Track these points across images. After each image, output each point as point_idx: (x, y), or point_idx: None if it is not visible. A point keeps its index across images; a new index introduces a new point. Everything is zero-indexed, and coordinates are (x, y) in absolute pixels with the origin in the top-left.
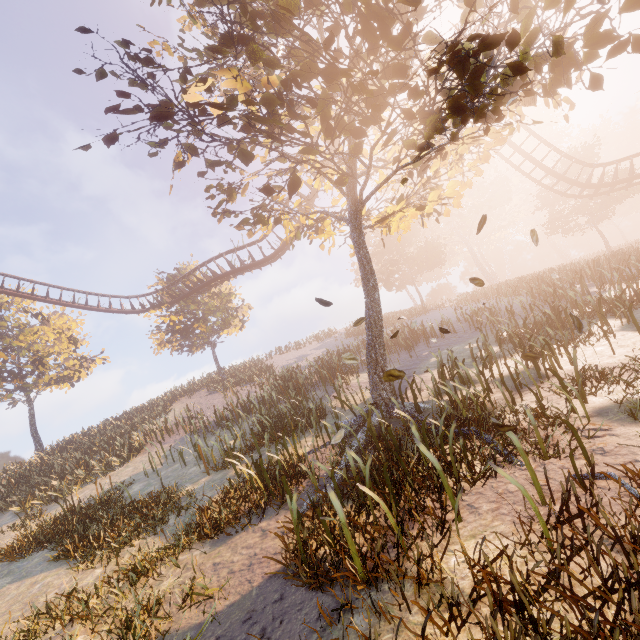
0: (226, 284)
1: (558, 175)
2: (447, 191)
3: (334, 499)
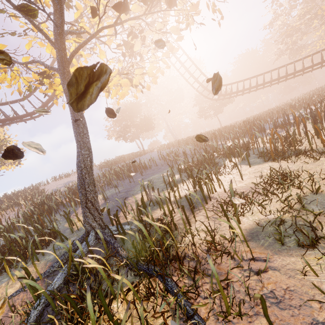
0: (1, 132)
1: (204, 87)
2: (148, 71)
3: None
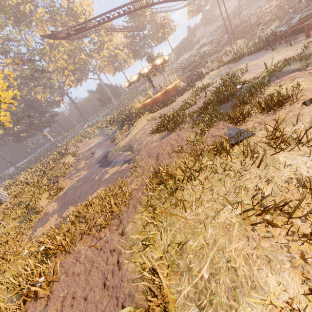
0: None
1: None
2: None
3: None
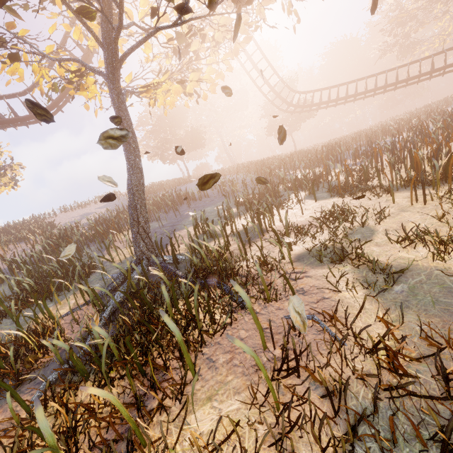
0: None
1: (277, 93)
2: (205, 75)
3: (41, 417)
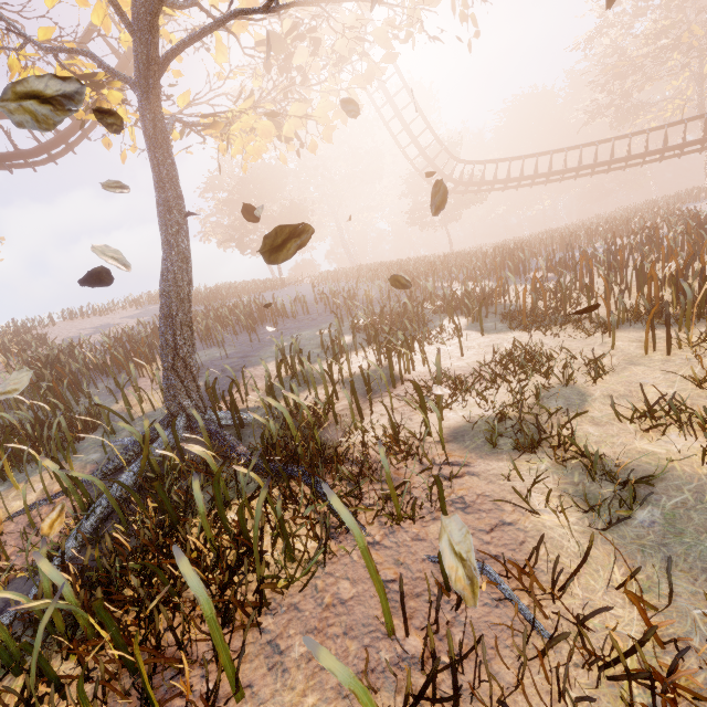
0: None
1: (429, 159)
2: (316, 111)
3: None
